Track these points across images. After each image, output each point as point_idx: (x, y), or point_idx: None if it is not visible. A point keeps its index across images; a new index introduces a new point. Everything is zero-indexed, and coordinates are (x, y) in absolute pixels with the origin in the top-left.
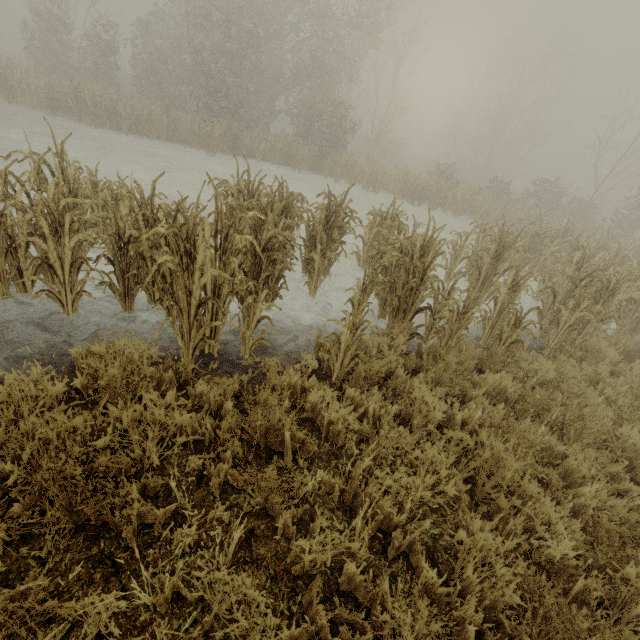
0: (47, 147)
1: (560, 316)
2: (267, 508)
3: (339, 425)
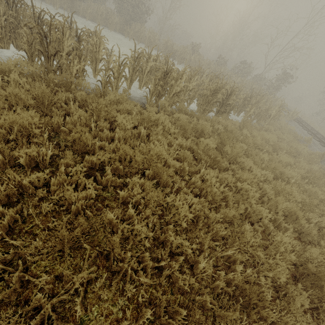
0: None
1: (162, 93)
2: None
3: None
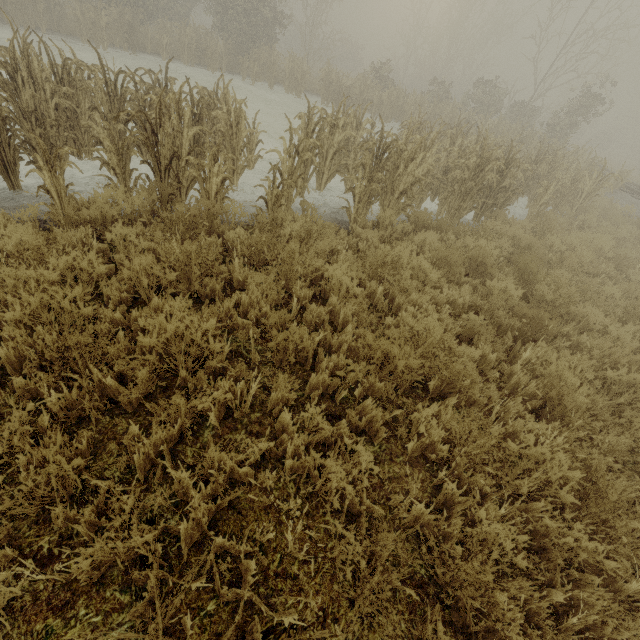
0: None
1: (373, 194)
2: None
3: (12, 249)
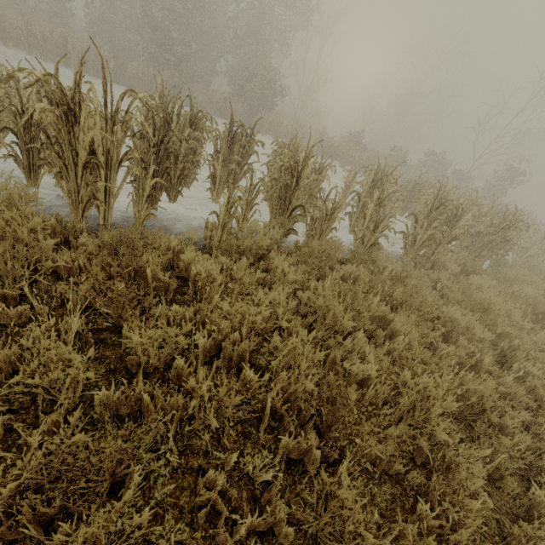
0: None
1: None
2: (121, 326)
3: (202, 276)
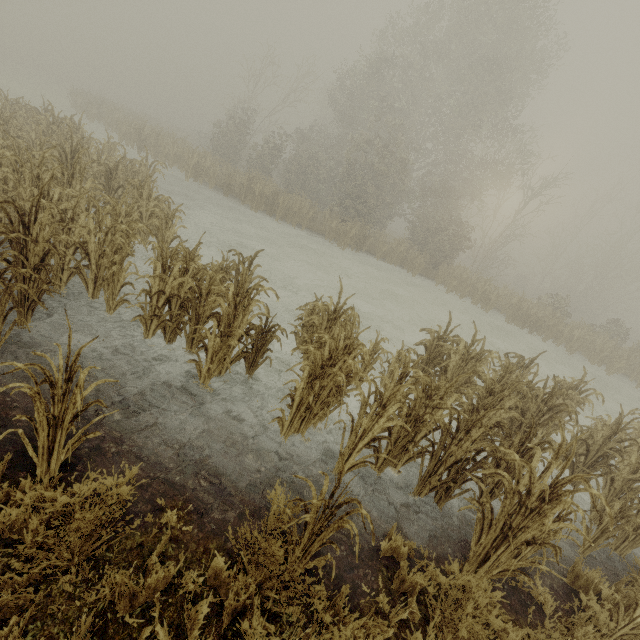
0: (327, 296)
1: None
2: None
3: None
